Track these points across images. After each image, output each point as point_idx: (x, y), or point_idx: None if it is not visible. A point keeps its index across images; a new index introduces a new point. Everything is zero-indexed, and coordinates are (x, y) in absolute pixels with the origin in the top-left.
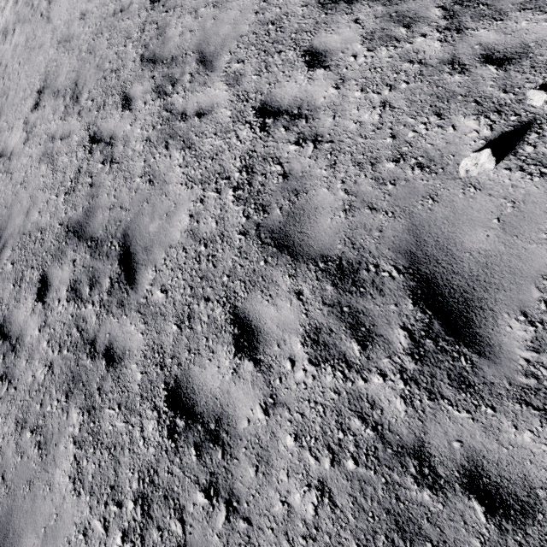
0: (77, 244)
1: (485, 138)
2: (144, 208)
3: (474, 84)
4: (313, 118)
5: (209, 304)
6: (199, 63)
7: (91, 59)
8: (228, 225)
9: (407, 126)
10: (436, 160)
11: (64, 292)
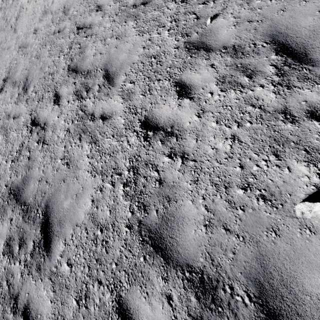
0: (14, 205)
1: (315, 185)
2: (61, 185)
3: (303, 134)
4: (181, 137)
5: (101, 288)
6: (105, 78)
7: (37, 62)
8: (118, 216)
9: (252, 160)
10: (276, 195)
11: (2, 246)
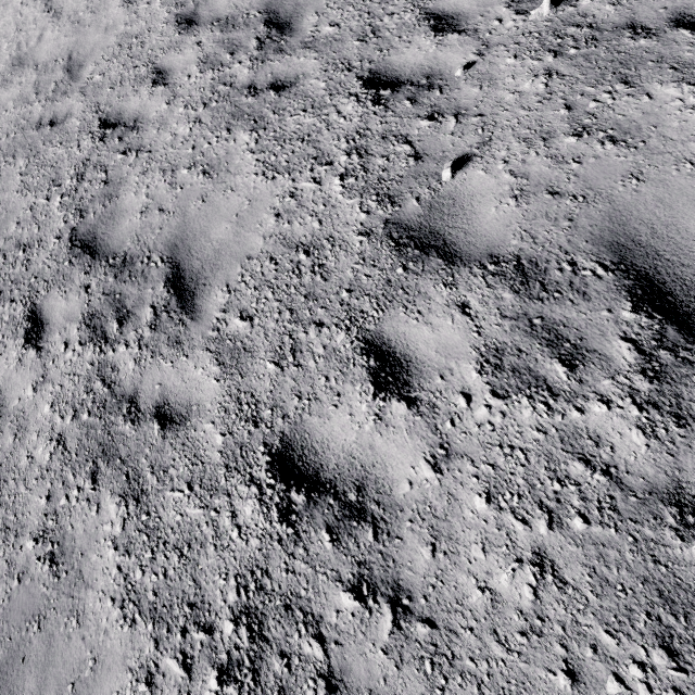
0: None
1: None
2: (29, 639)
3: None
4: (389, 531)
5: None
6: (171, 290)
7: None
8: None
9: (600, 656)
10: None
11: None
